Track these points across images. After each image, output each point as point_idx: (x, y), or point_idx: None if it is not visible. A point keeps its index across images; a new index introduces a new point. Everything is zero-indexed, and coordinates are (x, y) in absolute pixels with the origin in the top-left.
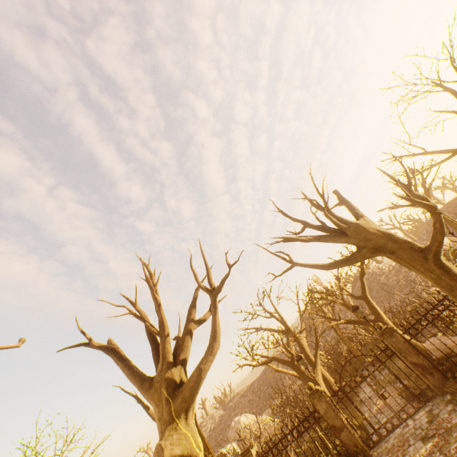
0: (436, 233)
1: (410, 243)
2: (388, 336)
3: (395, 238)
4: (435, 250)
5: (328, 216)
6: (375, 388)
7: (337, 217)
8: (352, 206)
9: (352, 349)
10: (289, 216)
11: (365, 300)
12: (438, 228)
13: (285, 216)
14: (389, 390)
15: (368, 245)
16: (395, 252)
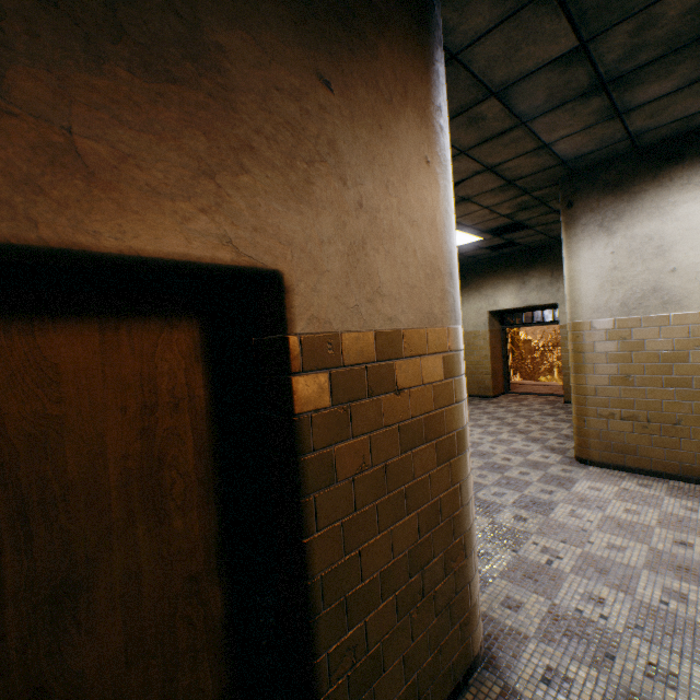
0: None
1: None
2: None
3: None
4: None
5: None
6: None
7: None
8: None
9: None
10: None
11: None
12: None
13: None
14: None
15: None
16: None
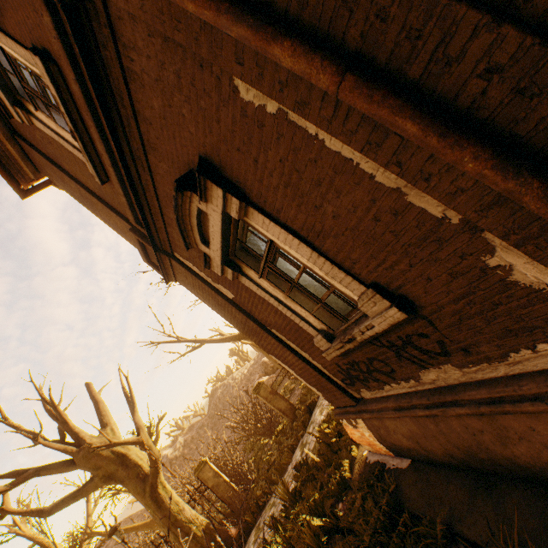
0: (149, 466)
1: (139, 467)
2: None
3: (128, 461)
4: (152, 482)
5: (46, 444)
6: None
7: (74, 431)
8: (100, 408)
9: None
10: (17, 425)
11: None
12: (150, 461)
13: (11, 425)
14: None
15: (100, 473)
16: (124, 480)
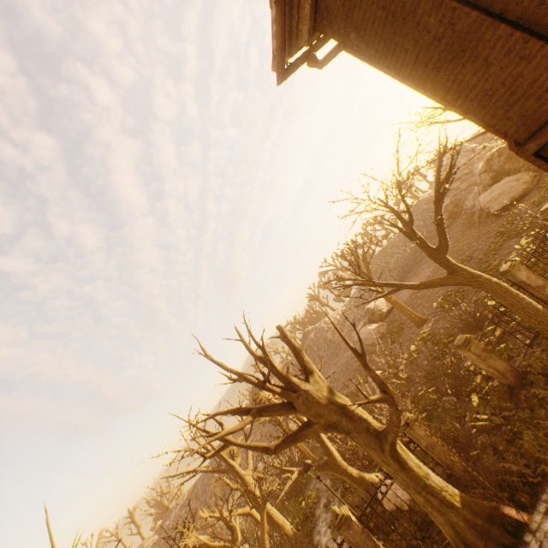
0: (393, 425)
1: (365, 422)
2: (345, 529)
3: (349, 413)
4: (392, 441)
5: (271, 388)
6: (330, 533)
7: (283, 375)
8: (300, 353)
9: (305, 452)
10: (220, 363)
11: (318, 439)
12: (395, 421)
13: (214, 362)
14: (345, 544)
15: (320, 421)
16: (350, 433)
